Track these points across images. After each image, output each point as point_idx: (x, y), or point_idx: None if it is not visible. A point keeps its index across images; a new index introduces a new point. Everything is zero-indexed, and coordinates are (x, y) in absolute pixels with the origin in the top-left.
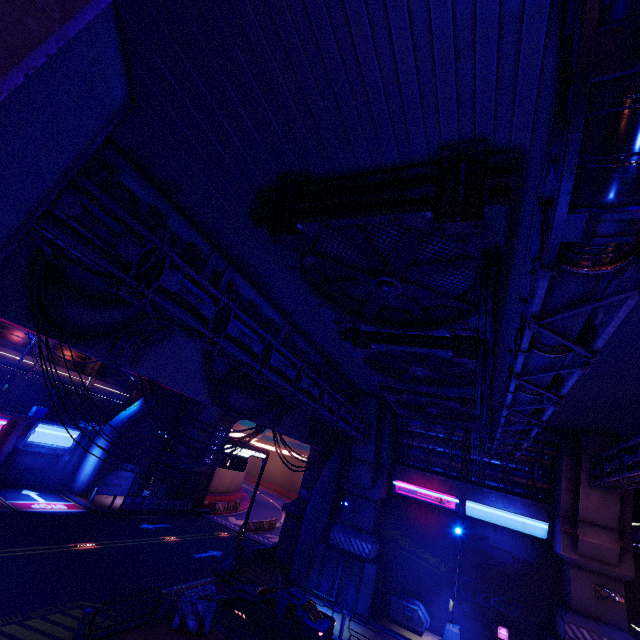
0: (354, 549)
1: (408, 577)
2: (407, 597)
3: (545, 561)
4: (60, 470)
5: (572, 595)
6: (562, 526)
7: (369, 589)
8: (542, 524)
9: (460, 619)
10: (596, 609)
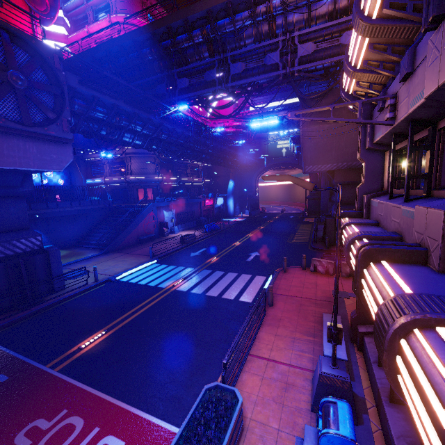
0: None
1: None
2: None
3: None
4: (222, 212)
5: None
6: None
7: None
8: None
9: None
10: None
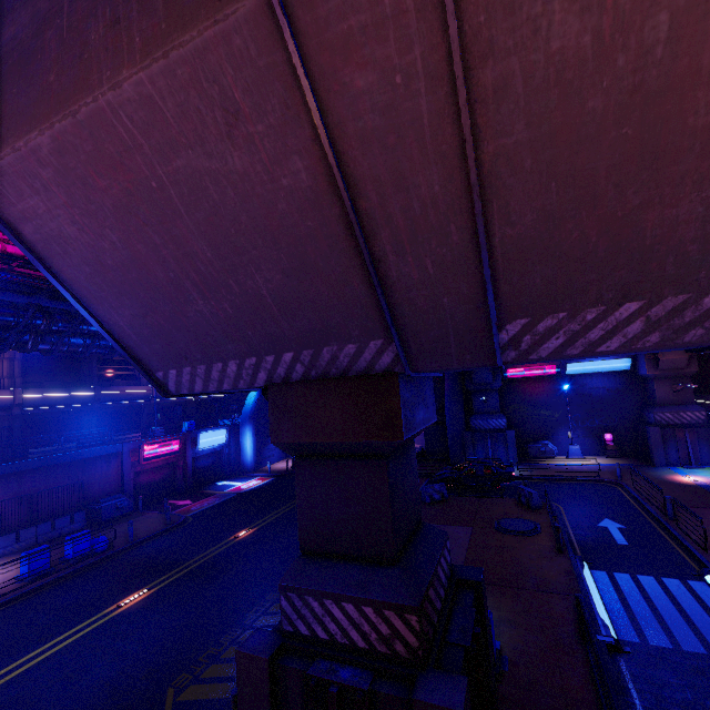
0: (493, 426)
1: (532, 430)
2: (537, 441)
3: (630, 384)
4: (226, 461)
5: (657, 397)
6: (646, 356)
7: (515, 445)
8: (626, 360)
9: (576, 441)
10: (673, 399)
